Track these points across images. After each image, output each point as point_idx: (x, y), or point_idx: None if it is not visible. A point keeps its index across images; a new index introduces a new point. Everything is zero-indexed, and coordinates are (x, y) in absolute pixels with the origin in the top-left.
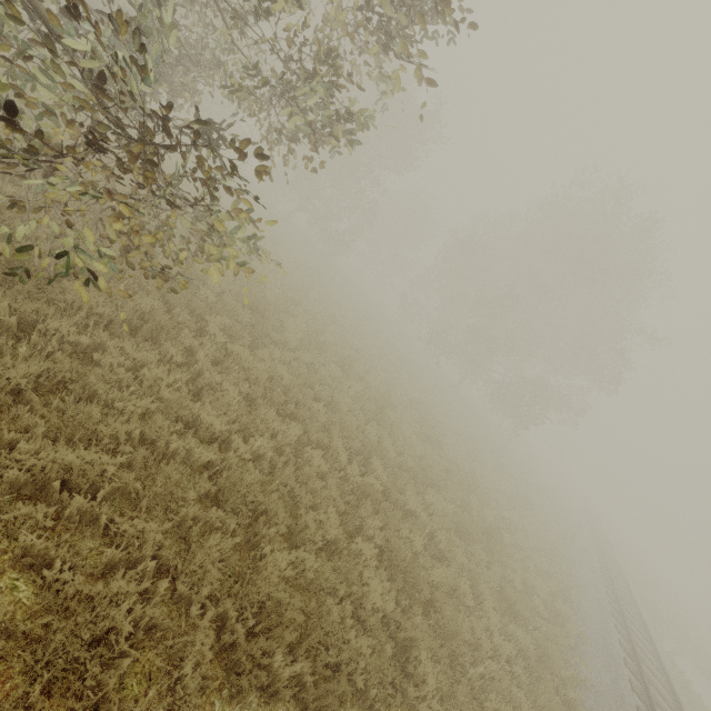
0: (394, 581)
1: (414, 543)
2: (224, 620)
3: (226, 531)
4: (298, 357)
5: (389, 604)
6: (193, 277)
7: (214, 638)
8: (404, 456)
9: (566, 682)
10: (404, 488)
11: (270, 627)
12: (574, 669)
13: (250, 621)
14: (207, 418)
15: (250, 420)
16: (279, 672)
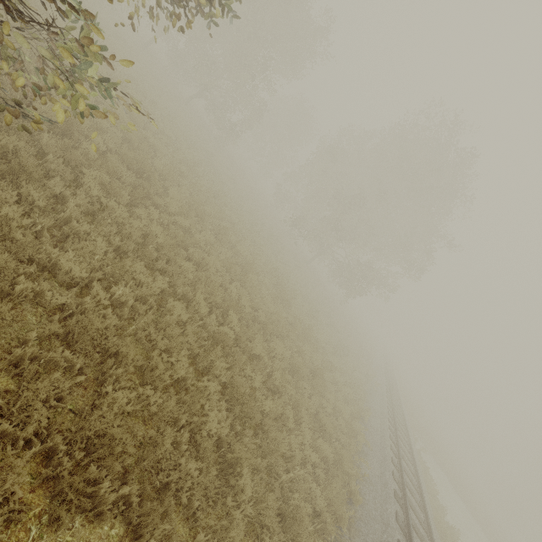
0: (233, 410)
1: (254, 381)
2: (55, 452)
3: (72, 369)
4: (176, 221)
5: (224, 430)
6: (76, 130)
7: (42, 468)
8: (259, 311)
9: (351, 477)
10: (254, 336)
11: (102, 457)
12: (358, 467)
13: (75, 457)
14: (65, 263)
15: (116, 270)
16: (105, 497)
